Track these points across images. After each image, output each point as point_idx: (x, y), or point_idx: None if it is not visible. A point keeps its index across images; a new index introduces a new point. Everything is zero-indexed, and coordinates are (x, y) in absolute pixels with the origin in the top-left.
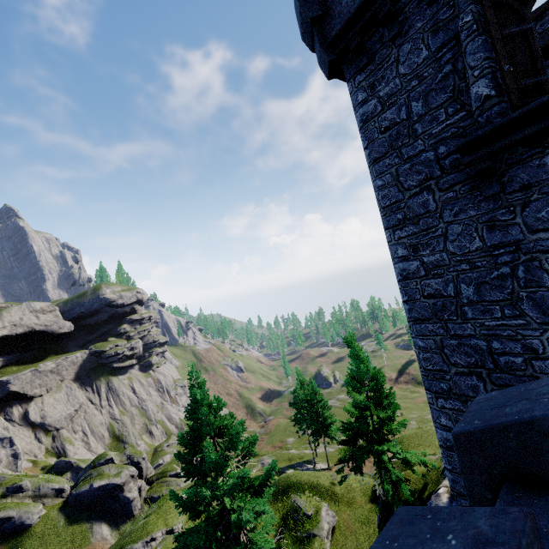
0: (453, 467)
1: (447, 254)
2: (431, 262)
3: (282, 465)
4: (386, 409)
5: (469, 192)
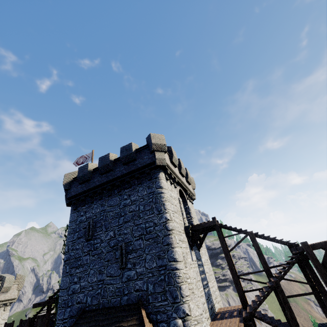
0: None
1: None
2: None
3: None
4: None
5: None
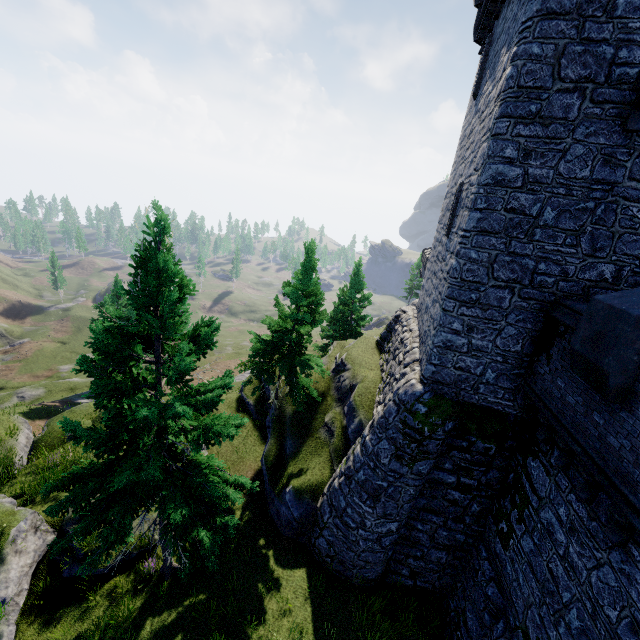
0: (442, 362)
1: (554, 173)
2: (534, 175)
3: (60, 396)
4: (310, 324)
5: (613, 118)
